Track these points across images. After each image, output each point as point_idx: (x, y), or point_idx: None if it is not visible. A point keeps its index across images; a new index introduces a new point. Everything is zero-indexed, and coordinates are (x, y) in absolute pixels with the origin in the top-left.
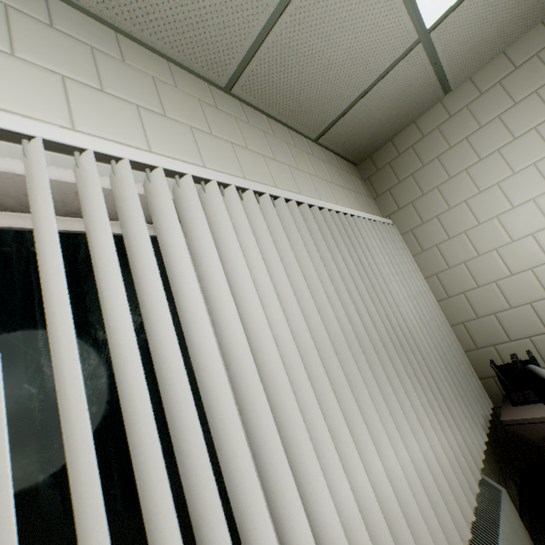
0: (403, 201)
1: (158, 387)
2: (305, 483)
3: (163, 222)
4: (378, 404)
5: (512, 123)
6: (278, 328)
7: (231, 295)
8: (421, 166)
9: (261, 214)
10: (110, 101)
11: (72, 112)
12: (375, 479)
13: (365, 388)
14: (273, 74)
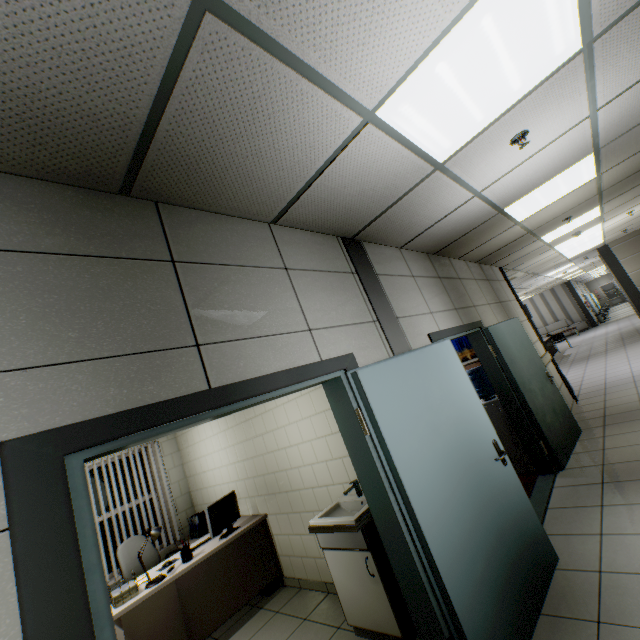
0: None
1: None
2: None
3: None
4: None
5: None
6: None
7: None
8: None
9: None
10: None
11: None
12: None
13: None
14: None
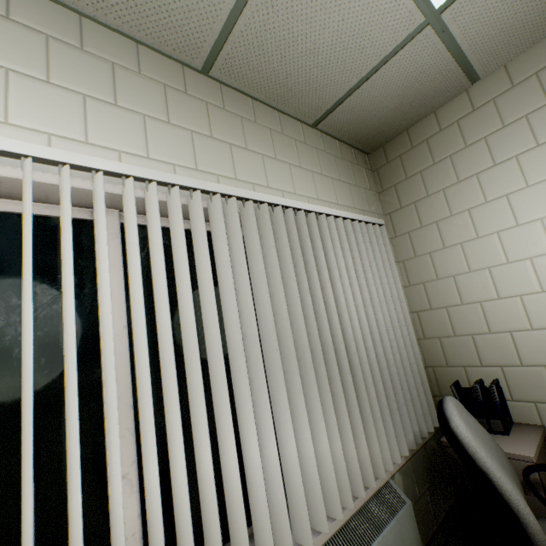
0: (406, 200)
1: (60, 350)
2: (145, 451)
3: (63, 216)
4: (263, 401)
5: (539, 126)
6: (163, 320)
7: (109, 288)
8: (431, 164)
9: (181, 211)
10: (54, 92)
11: (9, 106)
12: (229, 462)
13: (249, 385)
14: (252, 58)
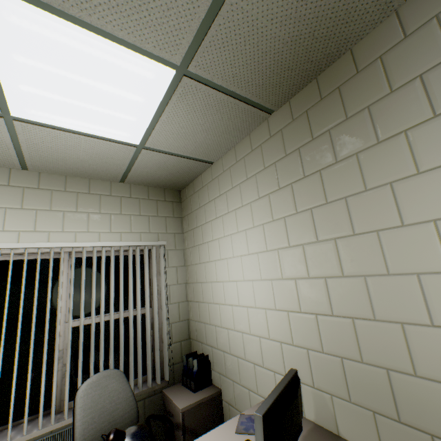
0: (191, 226)
1: None
2: None
3: None
4: (0, 363)
5: (229, 201)
6: None
7: None
8: (199, 207)
9: None
10: None
11: None
12: None
13: None
14: (48, 164)
